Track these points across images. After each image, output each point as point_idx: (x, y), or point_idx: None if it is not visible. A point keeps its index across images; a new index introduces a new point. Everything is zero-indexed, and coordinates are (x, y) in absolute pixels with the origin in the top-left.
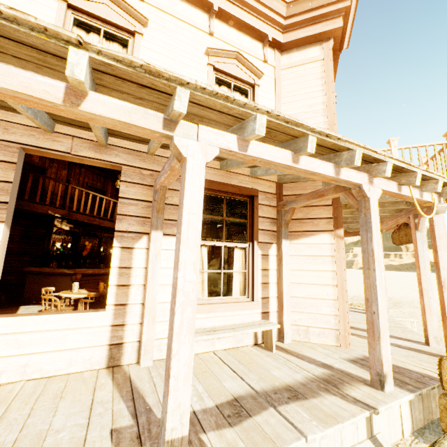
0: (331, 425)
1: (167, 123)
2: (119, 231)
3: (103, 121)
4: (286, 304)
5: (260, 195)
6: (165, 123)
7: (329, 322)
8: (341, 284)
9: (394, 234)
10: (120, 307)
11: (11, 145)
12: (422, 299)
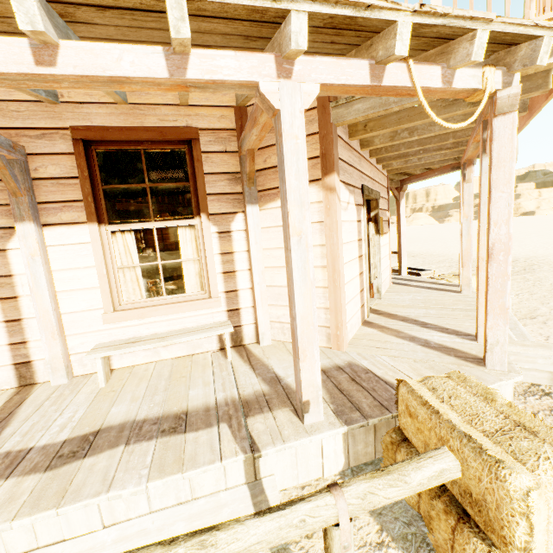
0: (163, 476)
1: None
2: None
3: None
4: (261, 298)
5: (205, 137)
6: None
7: (318, 317)
8: (332, 265)
9: None
10: (13, 324)
11: None
12: (477, 275)
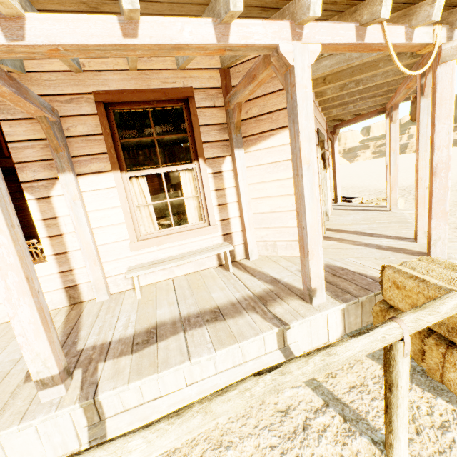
0: (225, 346)
1: None
2: (25, 182)
3: None
4: (248, 223)
5: (198, 95)
6: None
7: (296, 234)
8: None
9: (412, 106)
10: (61, 256)
11: None
12: (416, 192)
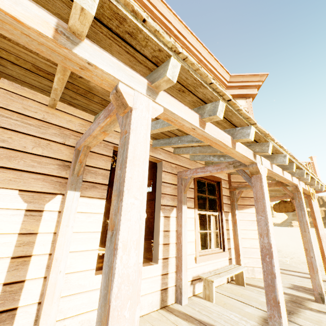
0: None
1: (254, 156)
2: (162, 205)
3: (235, 154)
4: (241, 253)
5: (222, 181)
6: (253, 156)
7: None
8: None
9: (275, 205)
10: (165, 260)
11: (109, 144)
12: None
